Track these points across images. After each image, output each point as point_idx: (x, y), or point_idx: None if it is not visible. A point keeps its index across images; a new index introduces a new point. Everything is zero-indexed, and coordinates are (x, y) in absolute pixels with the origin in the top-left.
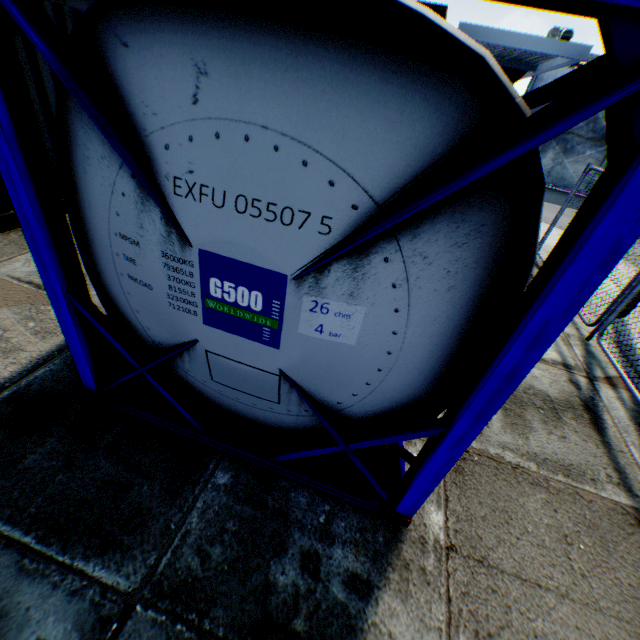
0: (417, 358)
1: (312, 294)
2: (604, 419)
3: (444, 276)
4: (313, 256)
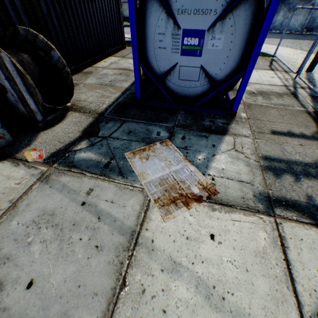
0: (237, 50)
1: (211, 34)
2: (298, 96)
3: (243, 21)
4: (212, 22)
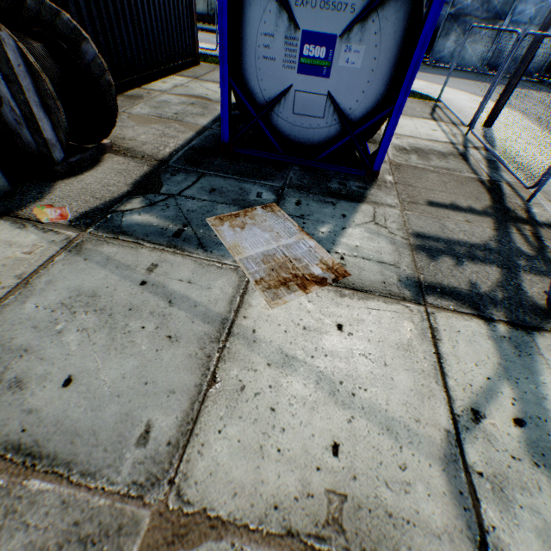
0: (382, 73)
1: (346, 44)
2: (469, 158)
3: (393, 28)
4: (347, 25)
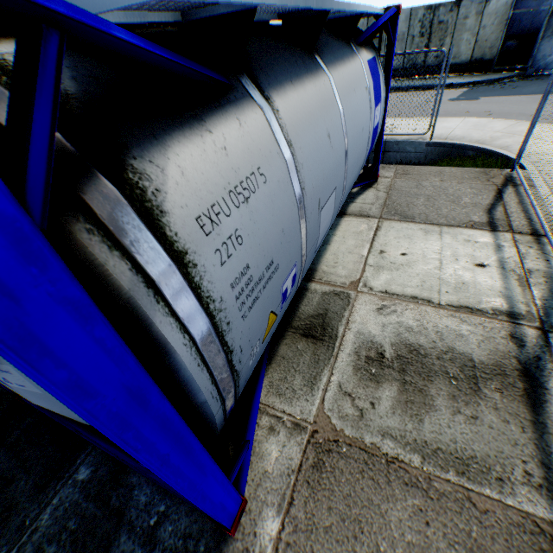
0: None
1: None
2: (548, 388)
3: None
4: None
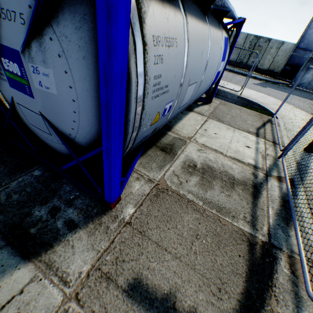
0: (87, 105)
1: (31, 62)
2: (262, 193)
3: (79, 50)
4: (24, 38)
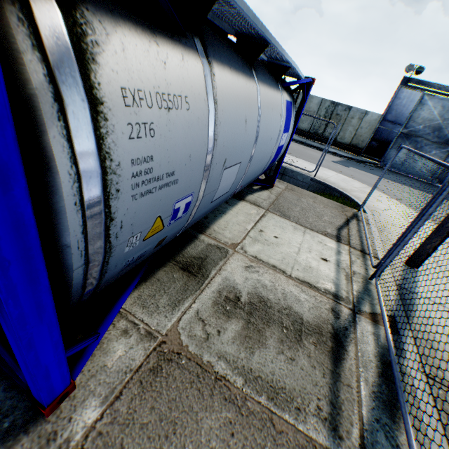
0: None
1: None
2: (348, 350)
3: None
4: None
